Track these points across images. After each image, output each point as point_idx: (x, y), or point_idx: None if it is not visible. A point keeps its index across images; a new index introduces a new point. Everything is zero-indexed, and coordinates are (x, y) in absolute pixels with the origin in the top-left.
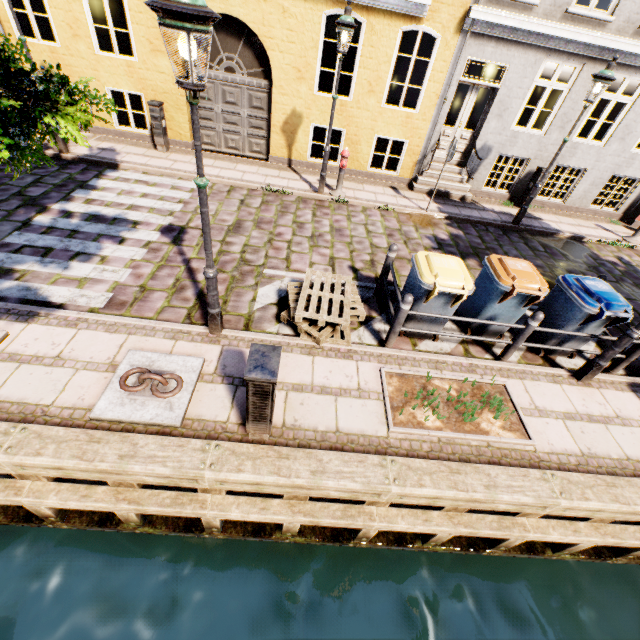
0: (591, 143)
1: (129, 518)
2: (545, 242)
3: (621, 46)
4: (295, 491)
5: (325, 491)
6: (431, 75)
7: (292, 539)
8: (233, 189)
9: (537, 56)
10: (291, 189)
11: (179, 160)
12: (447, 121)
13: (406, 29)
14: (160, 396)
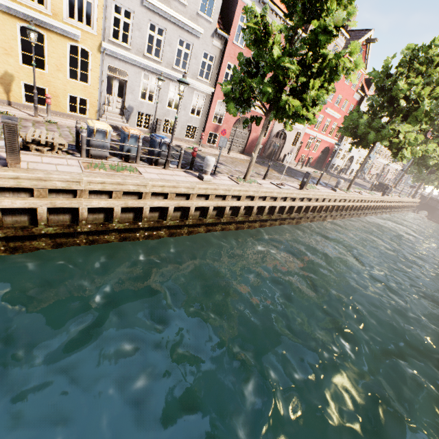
0: (174, 110)
1: None
2: None
3: (168, 72)
4: (39, 184)
5: (54, 182)
6: (92, 68)
7: (46, 229)
8: None
9: (139, 70)
10: (14, 113)
11: None
12: None
13: (71, 44)
14: None
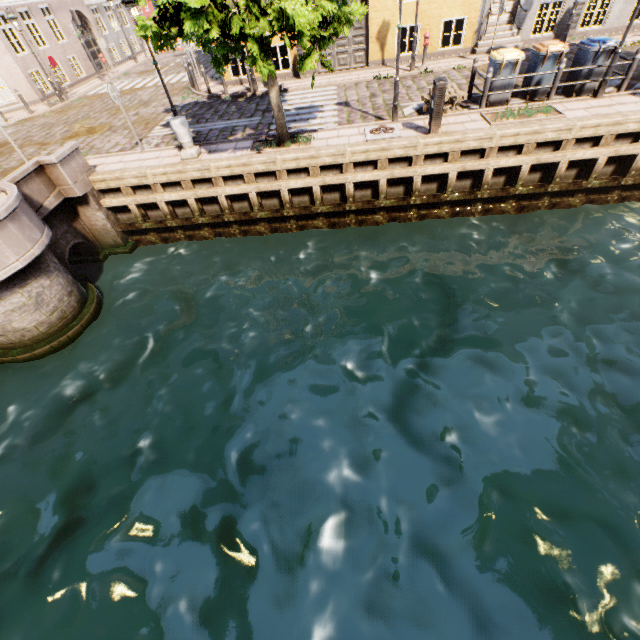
0: None
1: (383, 189)
2: None
3: None
4: (455, 147)
5: (468, 143)
6: None
7: (451, 196)
8: (357, 84)
9: None
10: (392, 74)
11: (316, 80)
12: None
13: None
14: (389, 132)
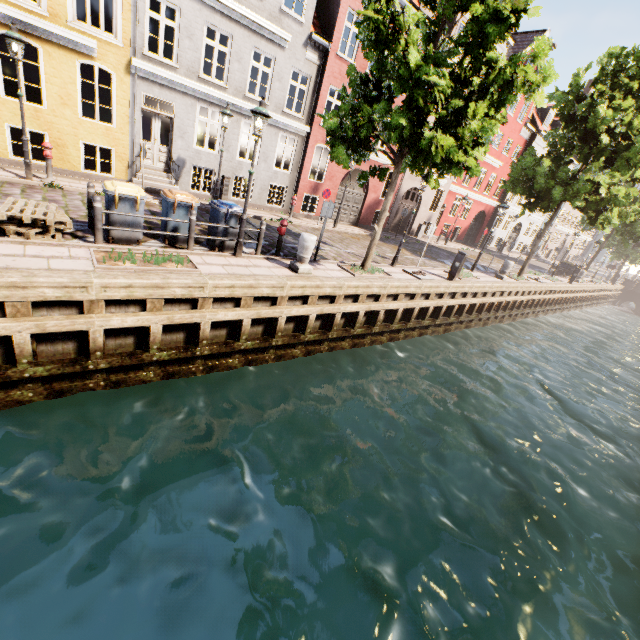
0: (249, 162)
1: None
2: None
3: (238, 104)
4: (13, 294)
5: (40, 290)
6: (117, 100)
7: (31, 370)
8: None
9: (192, 101)
10: None
11: None
12: None
13: (83, 62)
14: None
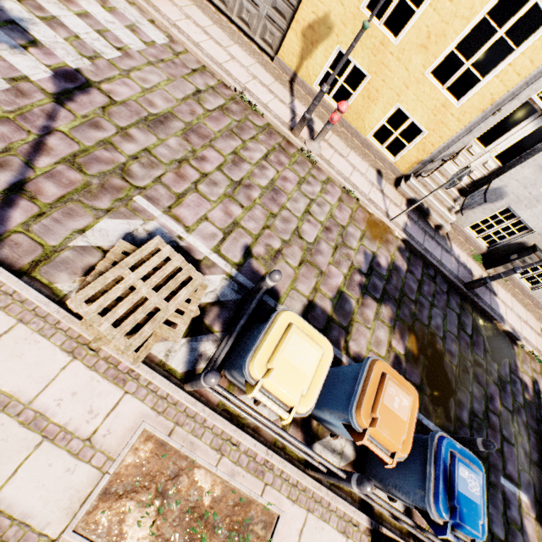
0: None
1: None
2: (479, 324)
3: None
4: None
5: None
6: (504, 70)
7: None
8: (202, 71)
9: None
10: (266, 110)
11: None
12: (494, 129)
13: None
14: None
